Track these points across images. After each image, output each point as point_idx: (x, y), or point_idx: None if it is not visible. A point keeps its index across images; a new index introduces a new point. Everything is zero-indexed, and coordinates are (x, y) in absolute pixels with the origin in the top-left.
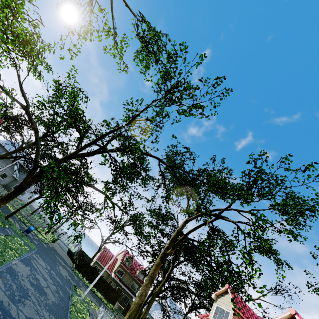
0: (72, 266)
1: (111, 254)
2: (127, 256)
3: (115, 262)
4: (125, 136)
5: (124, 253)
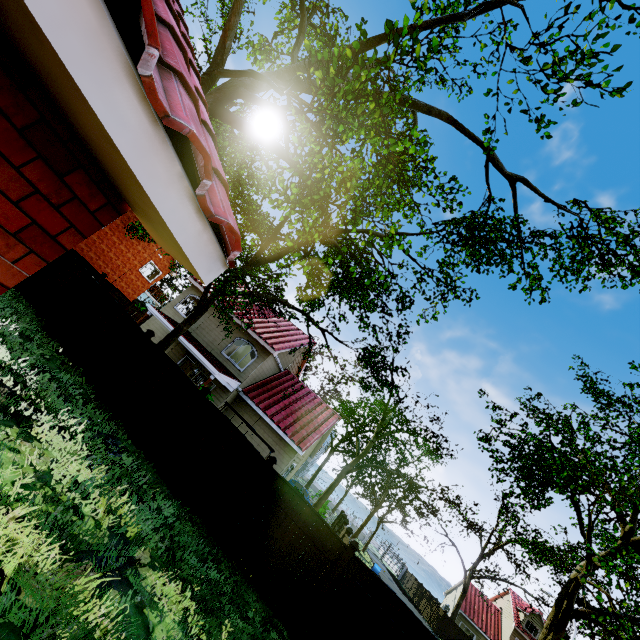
0: (430, 629)
1: (483, 599)
2: (526, 612)
3: (498, 620)
4: None
5: (513, 601)
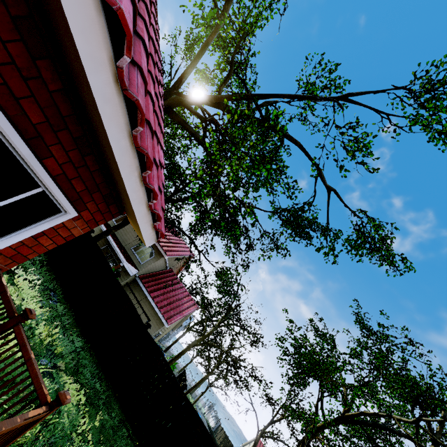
0: None
1: None
2: None
3: None
4: (366, 384)
5: None
